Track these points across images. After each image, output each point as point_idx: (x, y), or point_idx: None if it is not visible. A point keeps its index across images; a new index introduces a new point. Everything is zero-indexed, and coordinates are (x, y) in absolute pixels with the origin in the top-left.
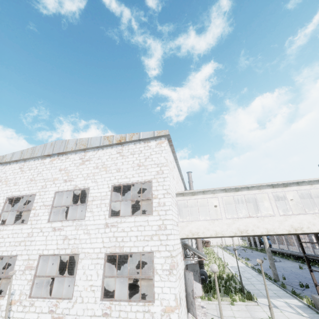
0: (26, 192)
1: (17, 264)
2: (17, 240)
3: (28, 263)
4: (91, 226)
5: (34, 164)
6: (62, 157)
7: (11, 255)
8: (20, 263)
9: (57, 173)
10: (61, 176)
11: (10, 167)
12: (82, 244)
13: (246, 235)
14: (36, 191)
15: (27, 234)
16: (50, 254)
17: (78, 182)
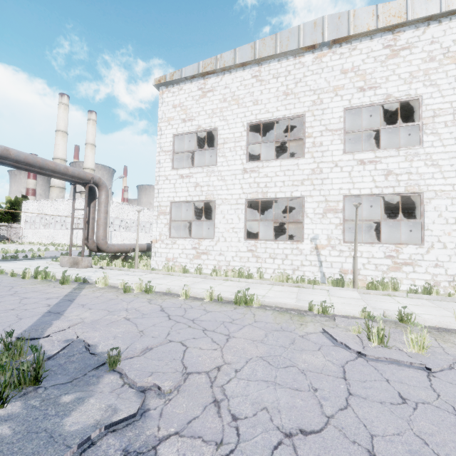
0: (284, 113)
1: (308, 207)
2: (296, 179)
3: (328, 205)
4: (439, 154)
5: (280, 67)
6: (339, 48)
7: (293, 197)
8: (312, 205)
9: (338, 77)
10: (349, 82)
11: (232, 77)
12: (427, 181)
13: None
14: (303, 110)
15: (310, 170)
16: (364, 194)
17: (392, 89)
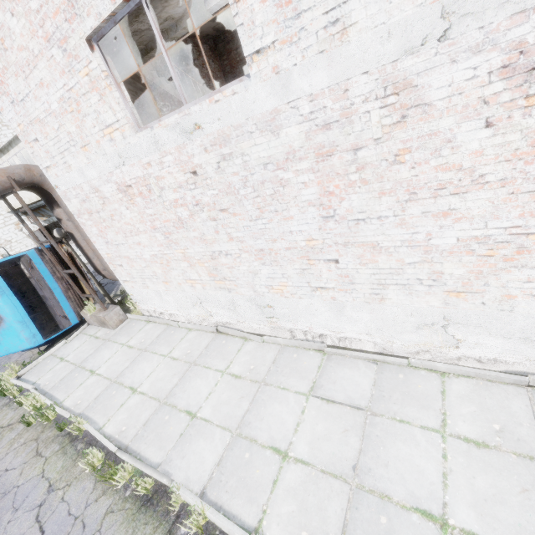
0: None
1: None
2: None
3: None
4: None
5: None
6: None
7: None
8: None
9: None
10: None
11: None
12: None
13: (35, 202)
14: None
15: None
16: None
17: None
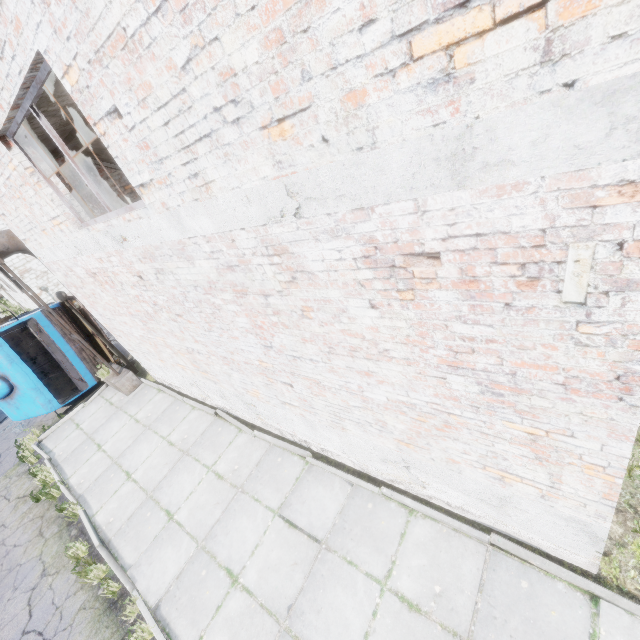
0: None
1: None
2: None
3: None
4: None
5: None
6: None
7: None
8: None
9: None
10: None
11: None
12: None
13: None
14: None
15: None
16: None
17: None
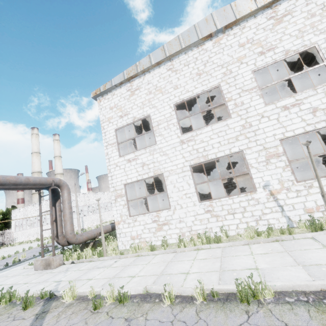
0: (202, 89)
1: (250, 158)
2: (230, 137)
3: (268, 152)
4: None
5: (188, 57)
6: (231, 31)
7: (232, 153)
8: (253, 156)
9: (238, 50)
10: (249, 51)
11: (152, 75)
12: None
13: None
14: (217, 81)
15: (240, 126)
16: (299, 134)
17: (288, 46)
